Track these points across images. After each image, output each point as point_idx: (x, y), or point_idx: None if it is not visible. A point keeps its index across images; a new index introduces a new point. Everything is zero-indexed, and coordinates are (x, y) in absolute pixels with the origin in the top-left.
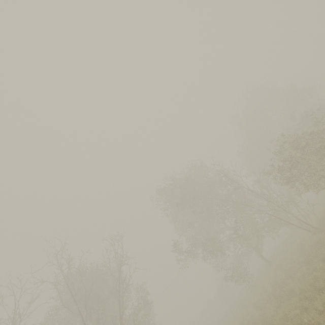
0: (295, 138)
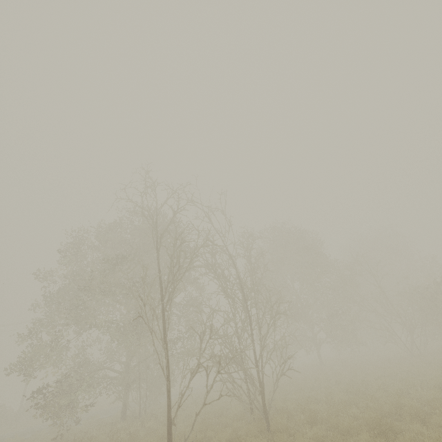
0: None
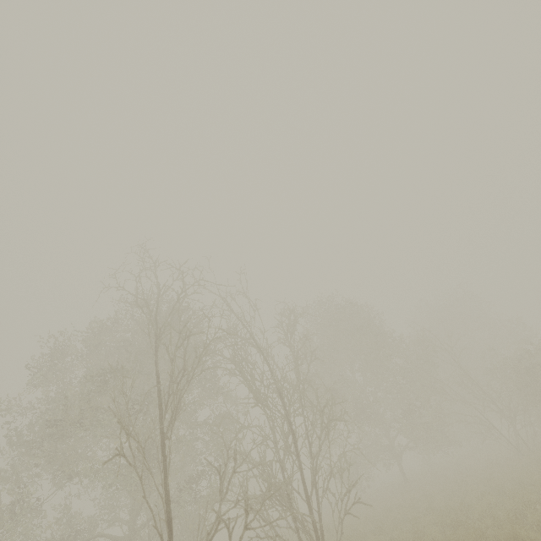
0: None
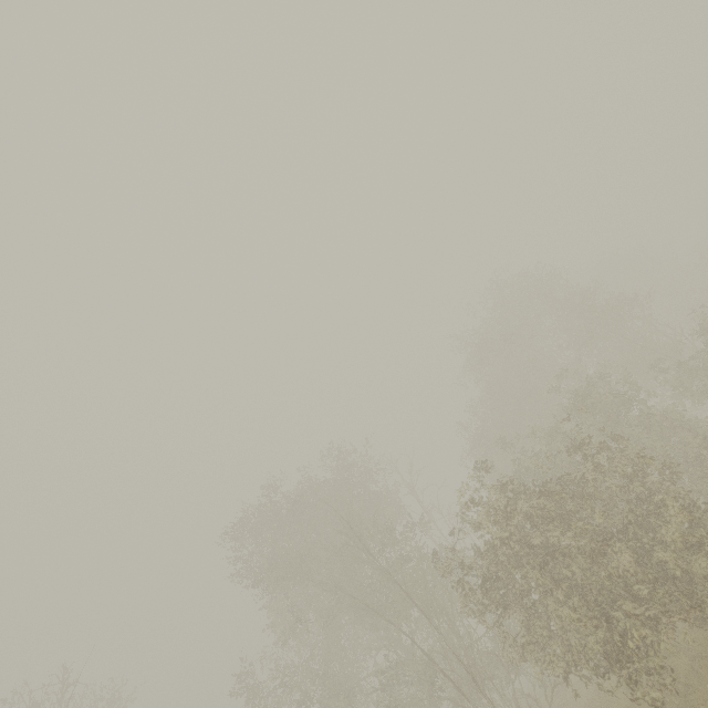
0: (508, 490)
